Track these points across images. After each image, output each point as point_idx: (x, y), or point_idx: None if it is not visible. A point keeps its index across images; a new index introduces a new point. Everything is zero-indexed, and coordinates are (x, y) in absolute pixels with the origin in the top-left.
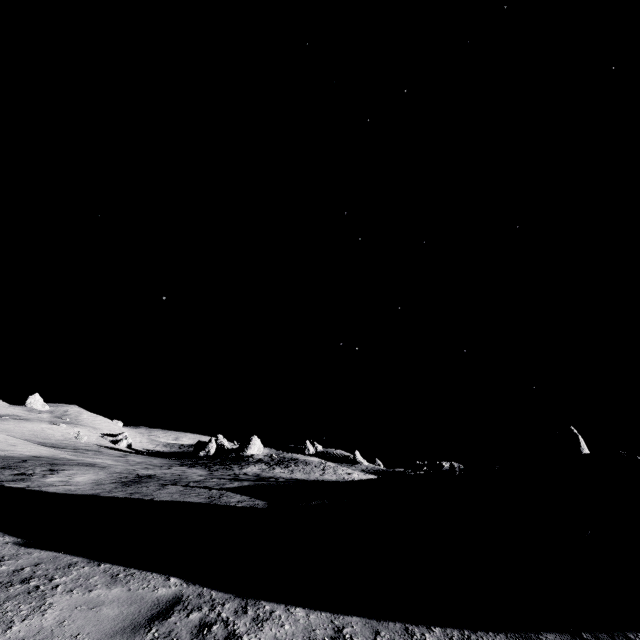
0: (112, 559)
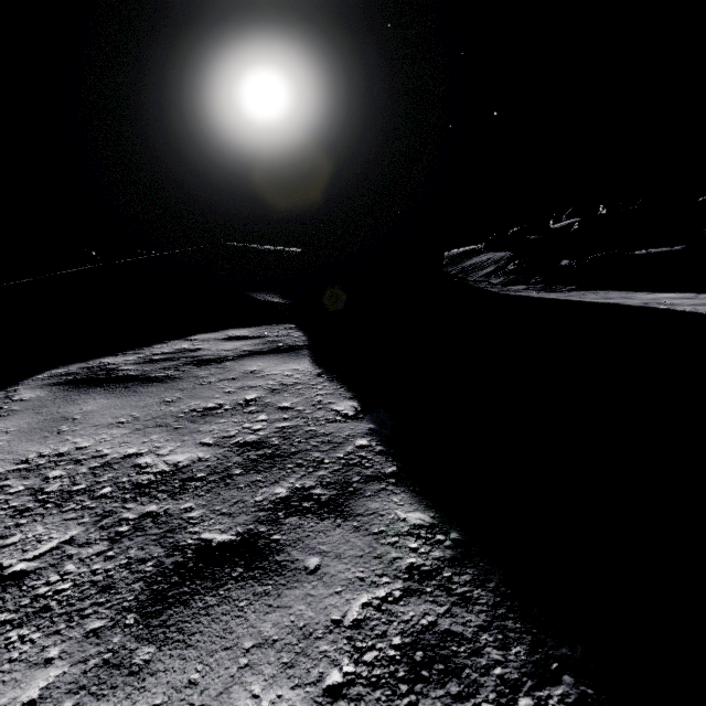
0: None
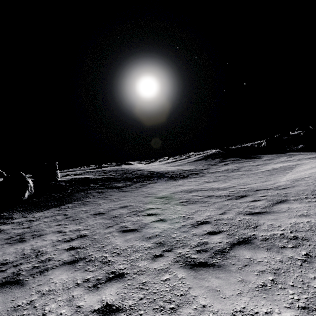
0: None
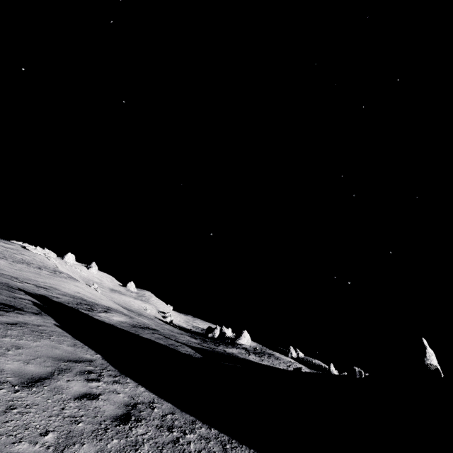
0: (83, 341)
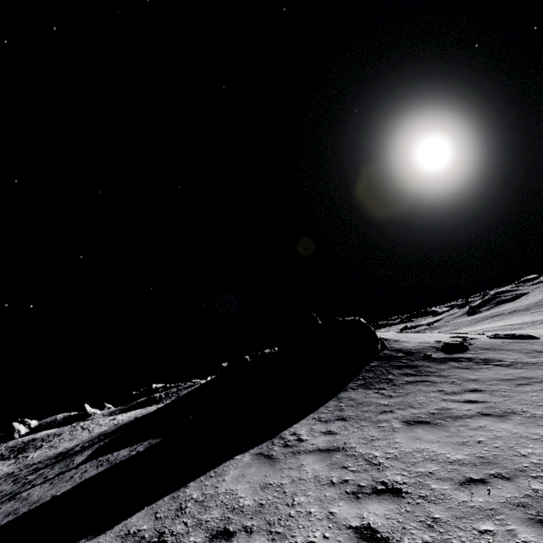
0: (183, 483)
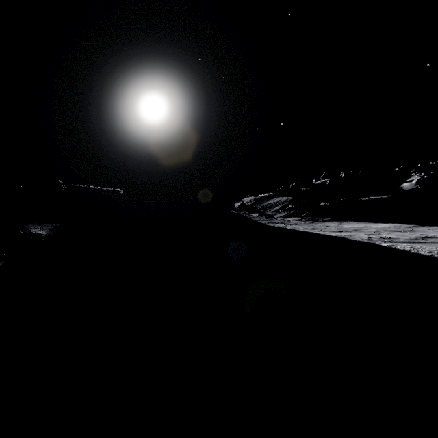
0: None
